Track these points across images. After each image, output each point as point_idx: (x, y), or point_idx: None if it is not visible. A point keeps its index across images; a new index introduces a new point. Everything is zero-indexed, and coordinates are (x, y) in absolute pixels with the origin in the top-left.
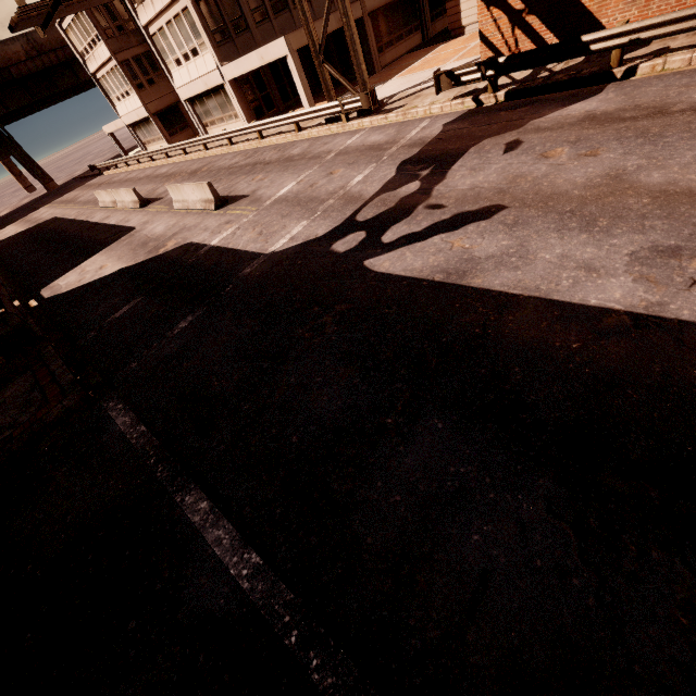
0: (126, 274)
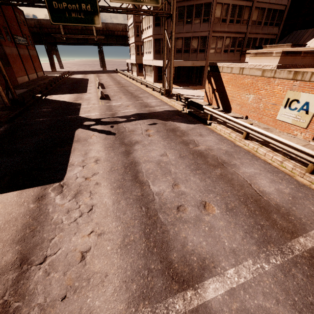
0: (61, 102)
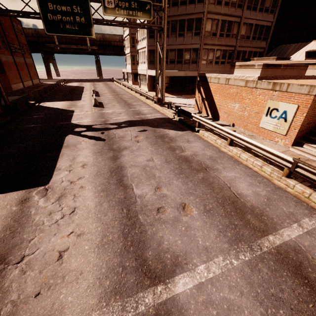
0: (54, 109)
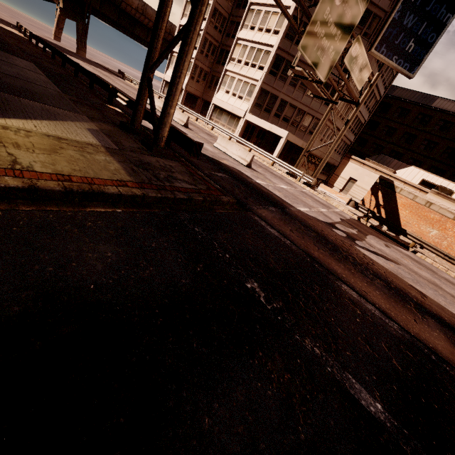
0: (205, 156)
